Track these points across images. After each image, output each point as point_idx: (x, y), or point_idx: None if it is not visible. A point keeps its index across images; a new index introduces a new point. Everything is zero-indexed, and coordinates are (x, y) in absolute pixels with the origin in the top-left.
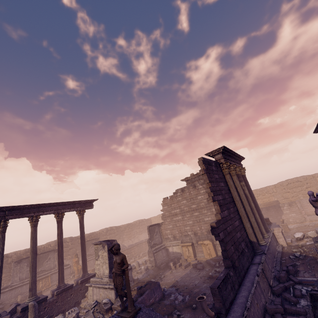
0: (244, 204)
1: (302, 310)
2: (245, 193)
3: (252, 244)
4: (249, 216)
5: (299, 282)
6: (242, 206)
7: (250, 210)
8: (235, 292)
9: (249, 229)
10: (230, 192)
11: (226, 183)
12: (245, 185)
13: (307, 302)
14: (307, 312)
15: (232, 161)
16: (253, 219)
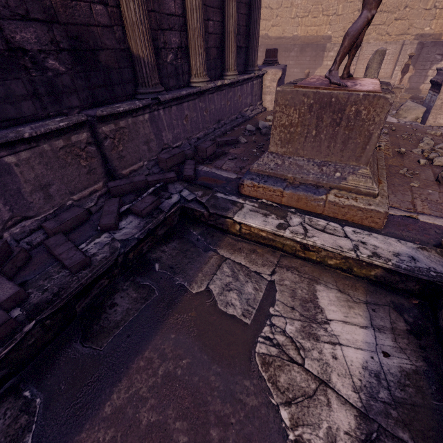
0: None
1: (71, 262)
2: None
3: (134, 67)
4: None
5: (191, 178)
6: None
7: None
8: None
9: (128, 2)
10: None
11: None
12: None
13: (138, 232)
14: (95, 262)
15: None
16: None
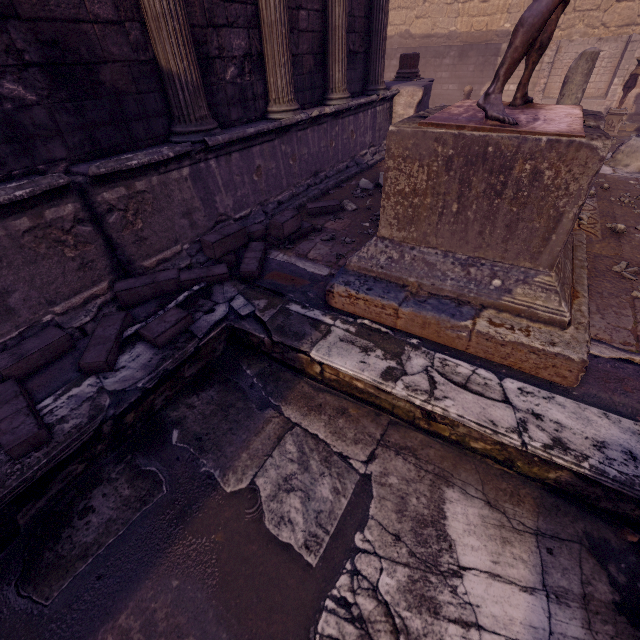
0: None
1: (12, 439)
2: None
3: (165, 89)
4: None
5: (253, 275)
6: None
7: None
8: None
9: None
10: None
11: None
12: None
13: (144, 377)
14: (60, 434)
15: None
16: None
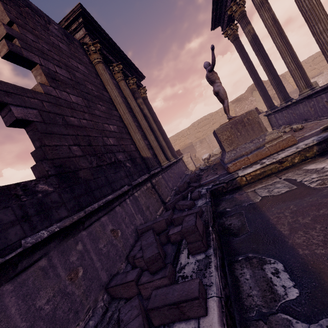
0: (138, 120)
1: (196, 210)
2: (144, 113)
3: (146, 162)
4: (146, 134)
5: (200, 185)
6: (128, 111)
7: (147, 126)
8: (49, 224)
9: (139, 141)
10: (107, 91)
11: (96, 76)
12: (143, 102)
13: (206, 200)
14: (204, 211)
15: (117, 62)
16: (152, 137)
